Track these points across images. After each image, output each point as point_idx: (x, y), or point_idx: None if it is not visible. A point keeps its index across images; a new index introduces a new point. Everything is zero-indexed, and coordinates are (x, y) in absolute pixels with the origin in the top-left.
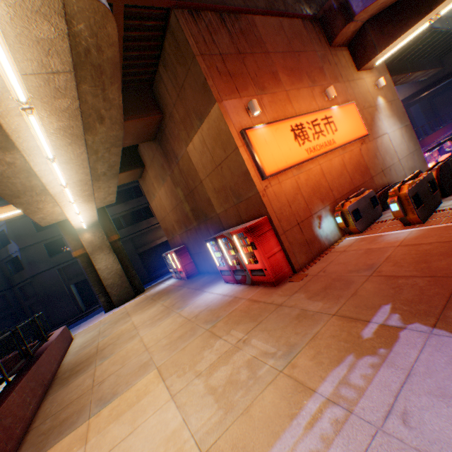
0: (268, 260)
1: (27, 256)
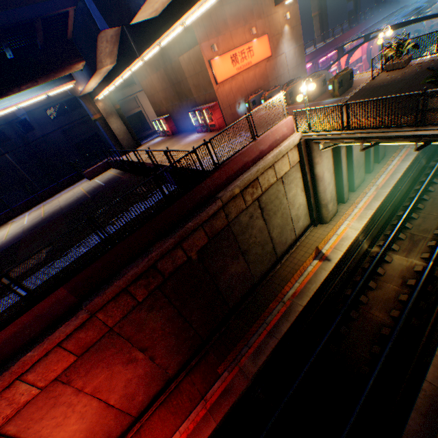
0: (217, 121)
1: (35, 119)
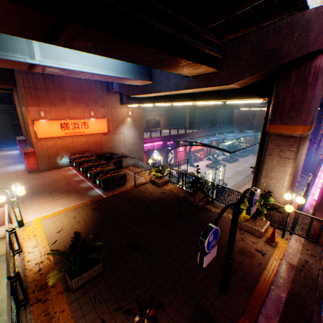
0: (29, 165)
1: None
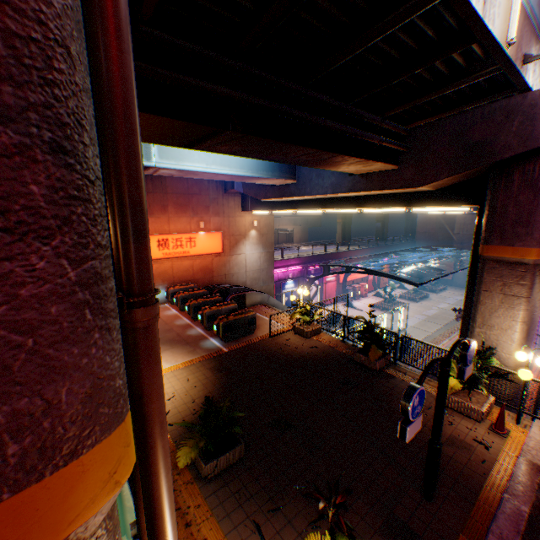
0: None
1: None
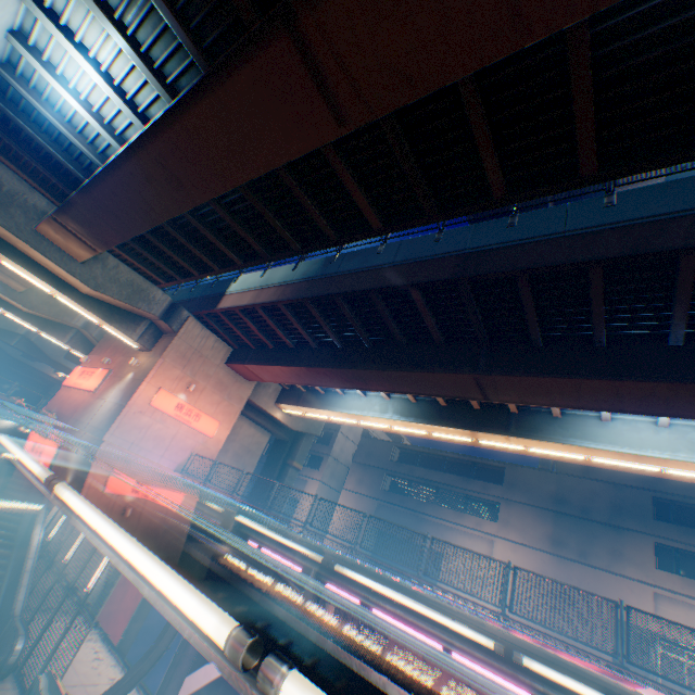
0: None
1: None
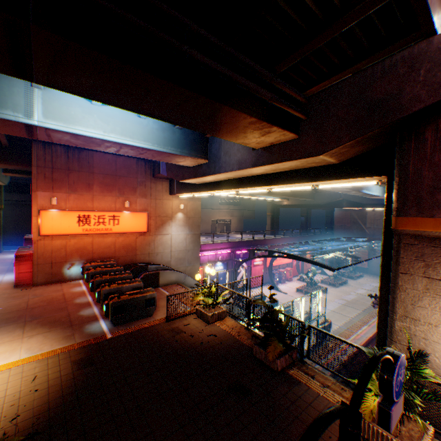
0: (19, 274)
1: None
